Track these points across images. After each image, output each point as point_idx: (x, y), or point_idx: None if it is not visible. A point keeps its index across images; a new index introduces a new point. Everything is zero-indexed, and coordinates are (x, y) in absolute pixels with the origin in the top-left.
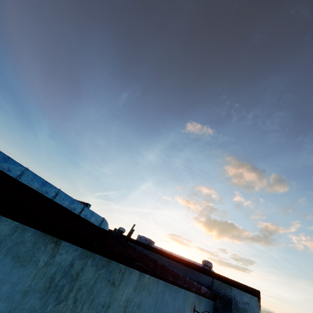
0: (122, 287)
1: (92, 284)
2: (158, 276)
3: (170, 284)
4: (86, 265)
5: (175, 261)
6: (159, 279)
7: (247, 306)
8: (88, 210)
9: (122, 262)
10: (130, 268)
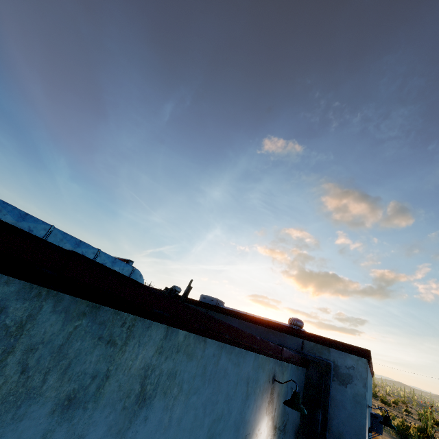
0: (132, 348)
1: (61, 343)
2: (203, 332)
3: (228, 345)
4: (41, 311)
5: (250, 322)
6: (205, 336)
7: (352, 371)
8: (106, 256)
9: (124, 309)
10: (145, 319)
